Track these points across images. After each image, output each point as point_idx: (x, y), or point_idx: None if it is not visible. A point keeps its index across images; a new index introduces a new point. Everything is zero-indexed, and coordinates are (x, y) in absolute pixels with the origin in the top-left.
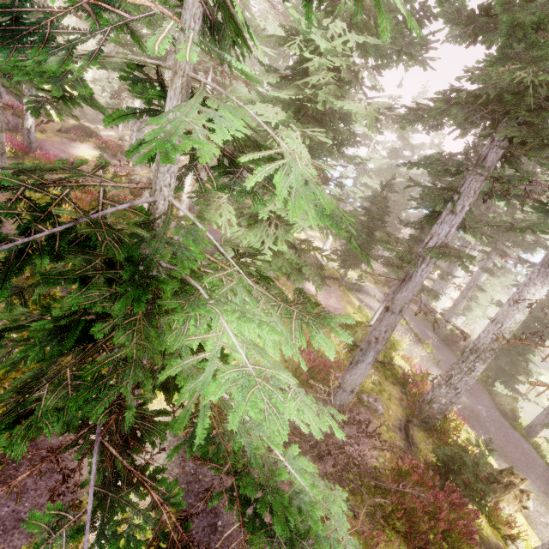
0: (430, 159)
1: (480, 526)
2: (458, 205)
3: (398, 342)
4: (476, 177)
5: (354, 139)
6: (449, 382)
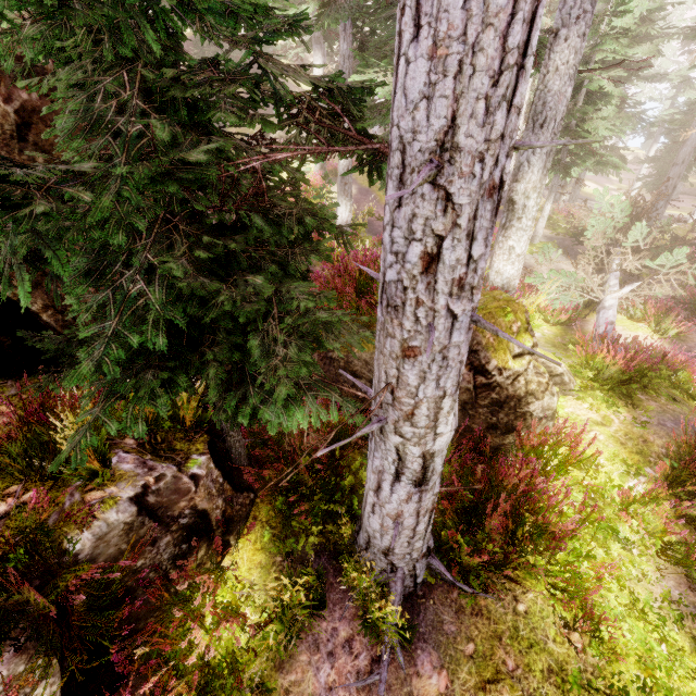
0: None
1: None
2: None
3: None
4: None
5: (647, 64)
6: None
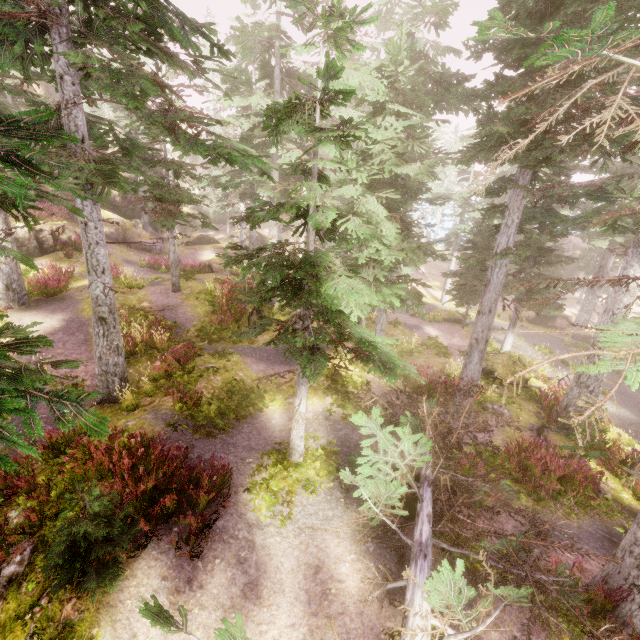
0: (496, 184)
1: (606, 482)
2: (509, 215)
3: (529, 363)
4: (516, 192)
5: (425, 187)
6: (578, 382)
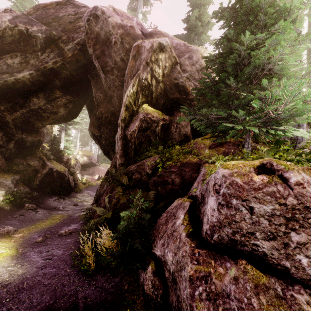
0: None
1: None
2: None
3: None
4: None
5: None
6: None
